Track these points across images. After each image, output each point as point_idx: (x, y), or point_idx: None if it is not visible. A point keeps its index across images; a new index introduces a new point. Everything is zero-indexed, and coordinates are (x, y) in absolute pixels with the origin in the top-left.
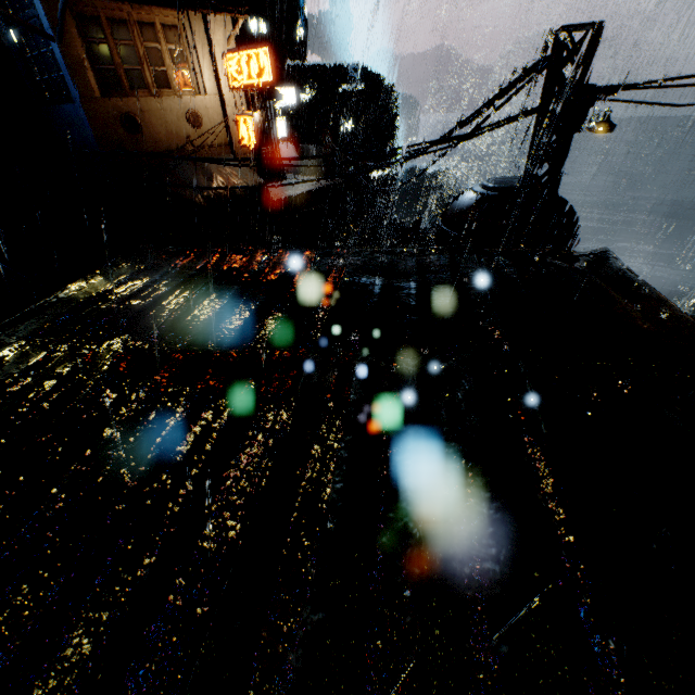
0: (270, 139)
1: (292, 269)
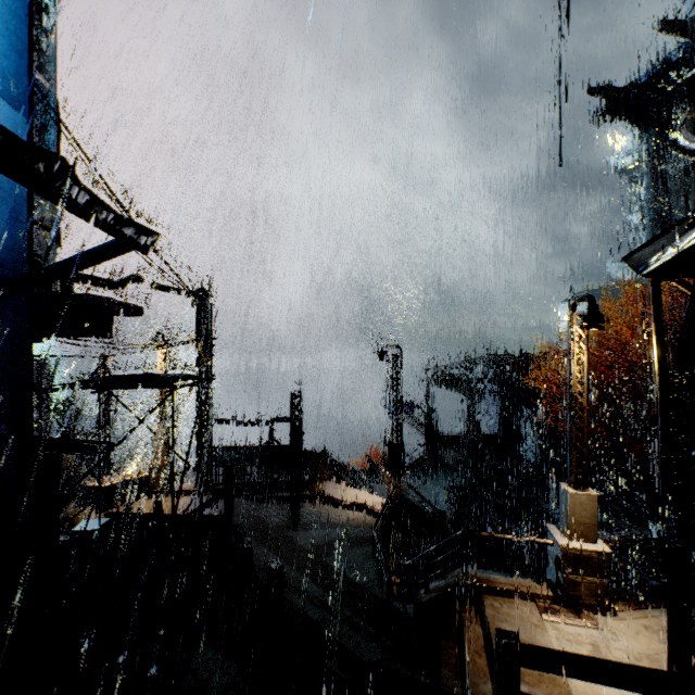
0: None
1: None
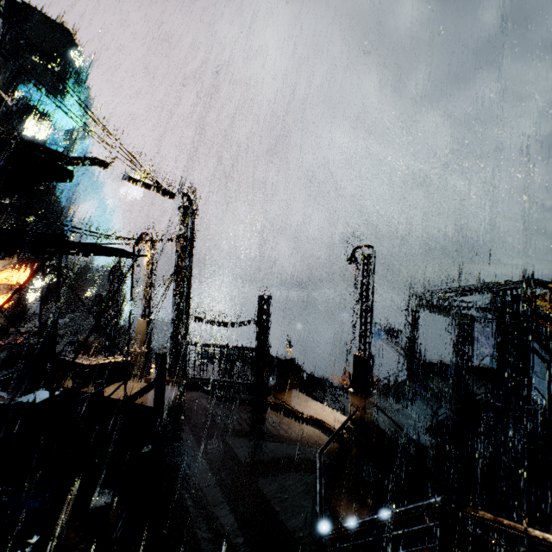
0: (20, 303)
1: (6, 341)
